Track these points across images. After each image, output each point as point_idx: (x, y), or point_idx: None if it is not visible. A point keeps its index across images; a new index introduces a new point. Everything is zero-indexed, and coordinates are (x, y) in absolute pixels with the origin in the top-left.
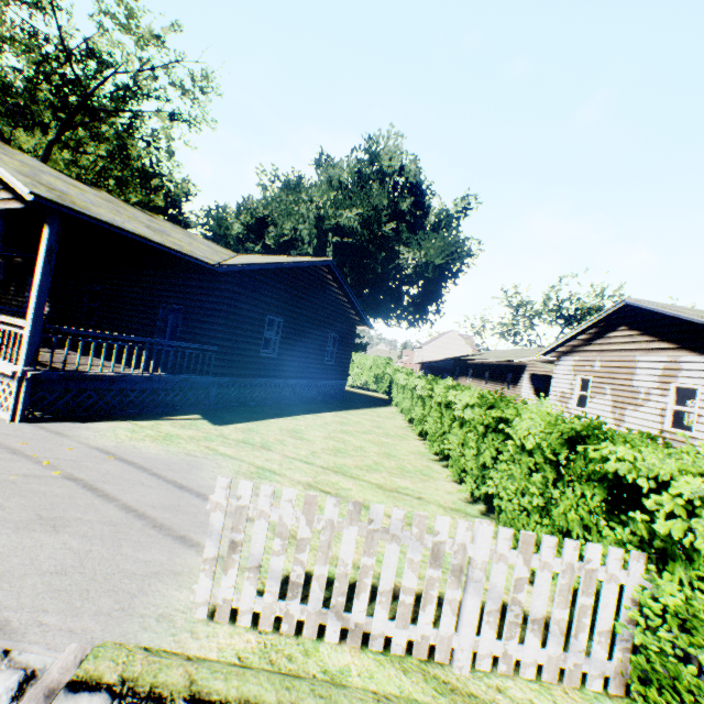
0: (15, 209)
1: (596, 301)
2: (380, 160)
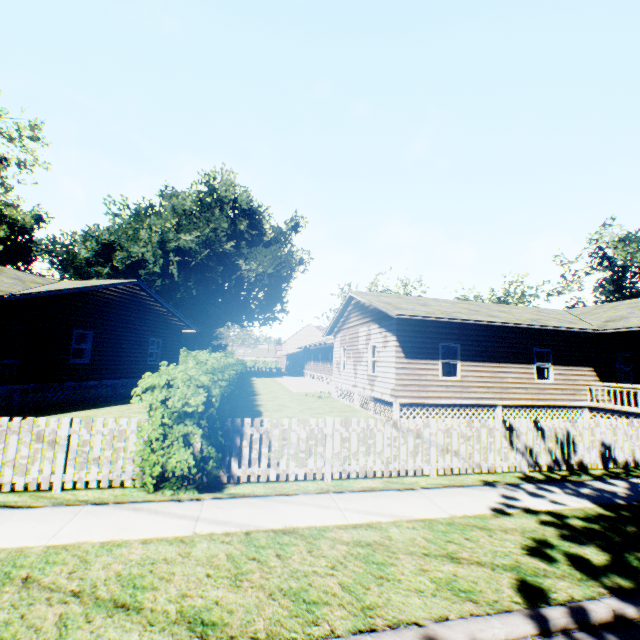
0: None
1: (404, 291)
2: (218, 191)
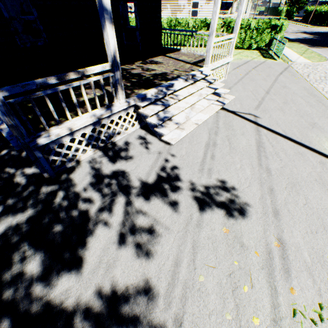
0: None
1: None
2: None
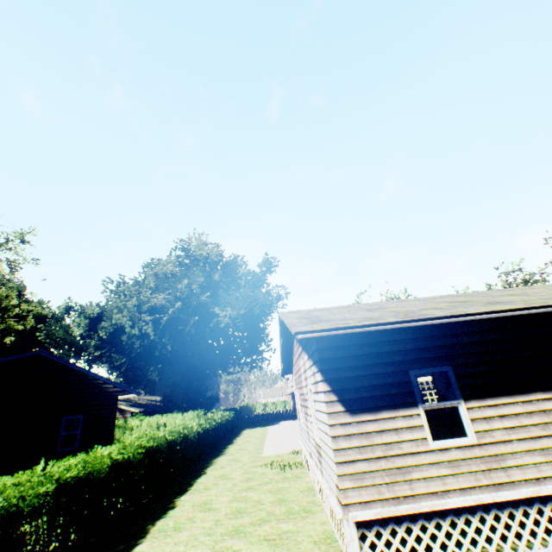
0: None
1: None
2: (194, 252)
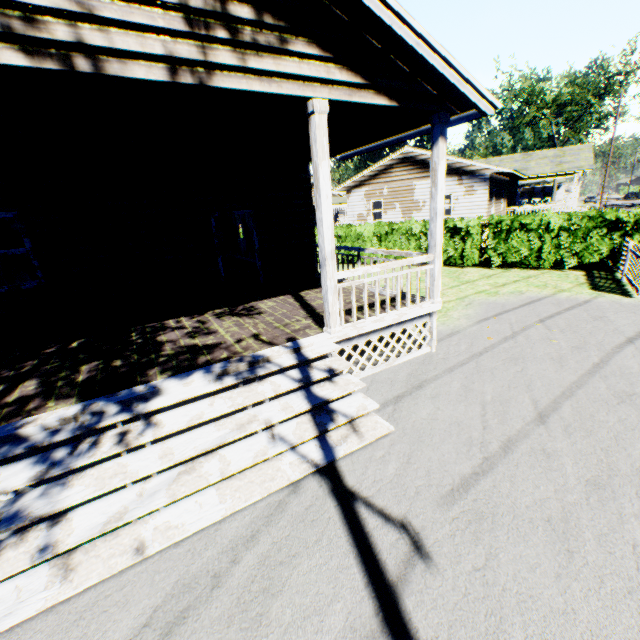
0: (366, 105)
1: None
2: None
